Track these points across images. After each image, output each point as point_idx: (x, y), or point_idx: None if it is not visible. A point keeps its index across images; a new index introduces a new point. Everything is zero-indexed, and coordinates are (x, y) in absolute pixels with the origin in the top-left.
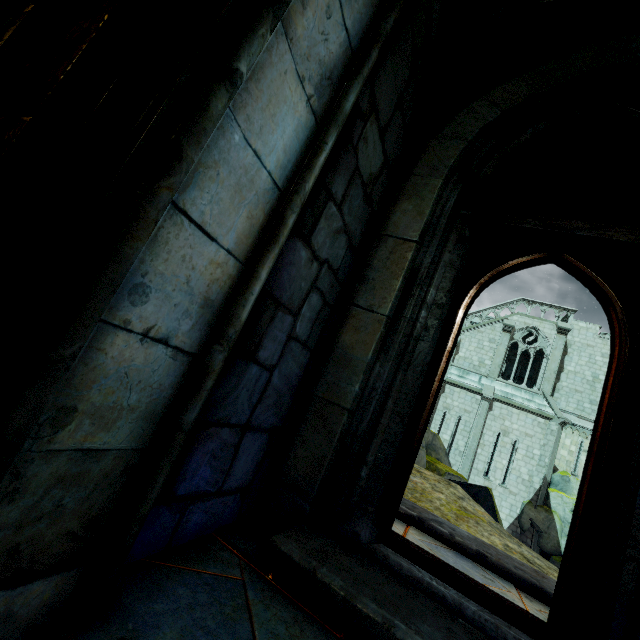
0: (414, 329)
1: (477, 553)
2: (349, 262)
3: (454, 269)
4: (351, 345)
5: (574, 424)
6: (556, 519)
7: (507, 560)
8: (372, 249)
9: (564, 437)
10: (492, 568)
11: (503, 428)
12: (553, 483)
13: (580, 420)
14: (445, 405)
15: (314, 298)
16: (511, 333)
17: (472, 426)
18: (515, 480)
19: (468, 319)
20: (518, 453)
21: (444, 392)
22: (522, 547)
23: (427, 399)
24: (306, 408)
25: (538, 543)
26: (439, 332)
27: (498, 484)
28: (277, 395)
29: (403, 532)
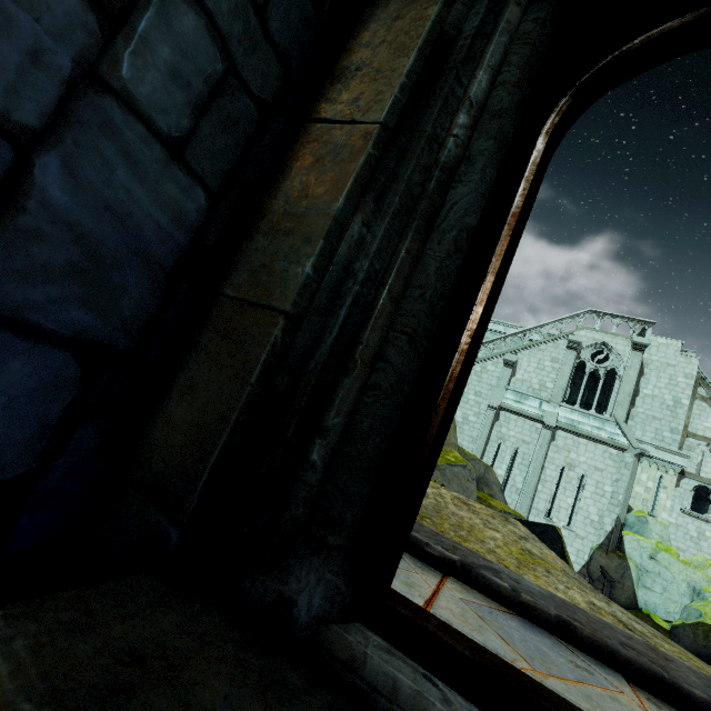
0: (441, 150)
1: (558, 621)
2: (300, 14)
3: (527, 45)
4: (304, 190)
5: (652, 456)
6: (631, 567)
7: (606, 631)
8: (359, 24)
9: (640, 472)
10: (584, 646)
11: (568, 461)
12: (627, 525)
13: (659, 452)
14: (499, 435)
15: (183, 16)
16: (577, 351)
17: (531, 459)
18: (582, 521)
19: (526, 335)
20: (586, 490)
21: (498, 420)
22: (612, 605)
23: (470, 303)
24: (202, 322)
25: (610, 595)
26: (496, 170)
27: (562, 526)
28: (83, 250)
29: (435, 587)
